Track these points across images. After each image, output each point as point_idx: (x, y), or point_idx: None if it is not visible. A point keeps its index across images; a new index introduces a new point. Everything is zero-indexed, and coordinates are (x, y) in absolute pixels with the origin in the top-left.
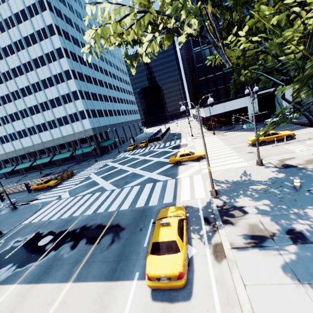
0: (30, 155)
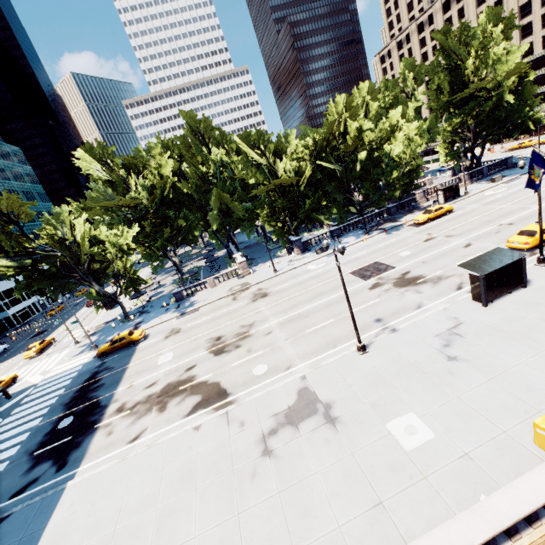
0: None
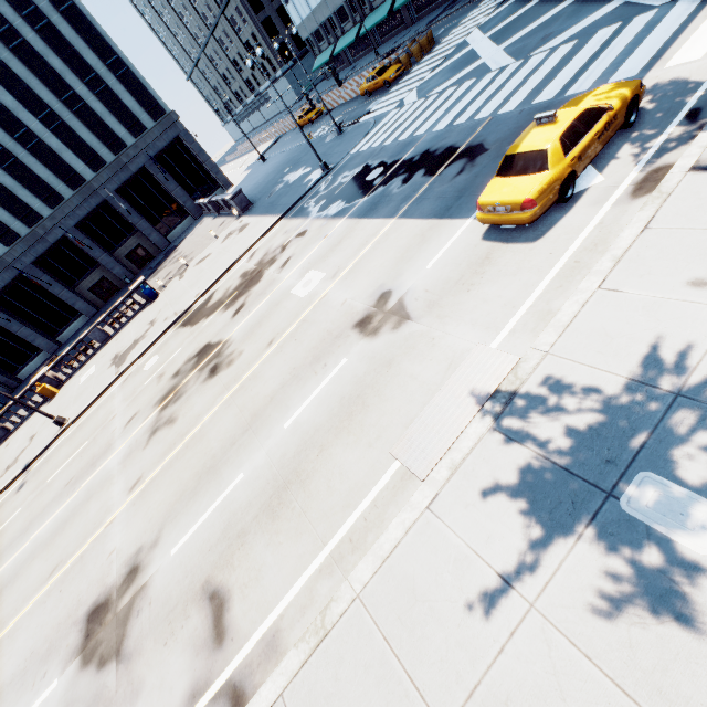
0: (352, 6)
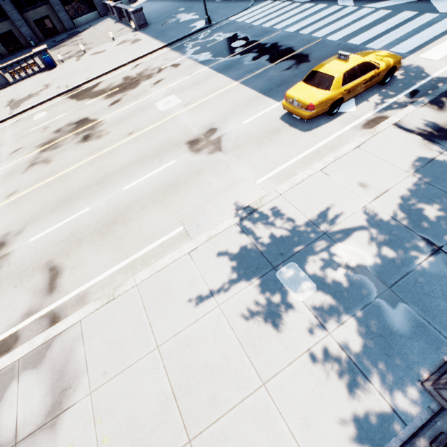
0: None
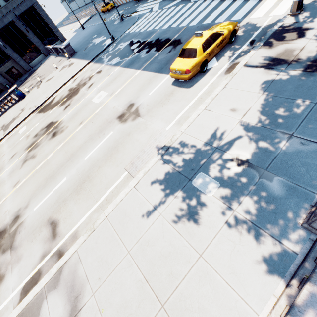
0: None
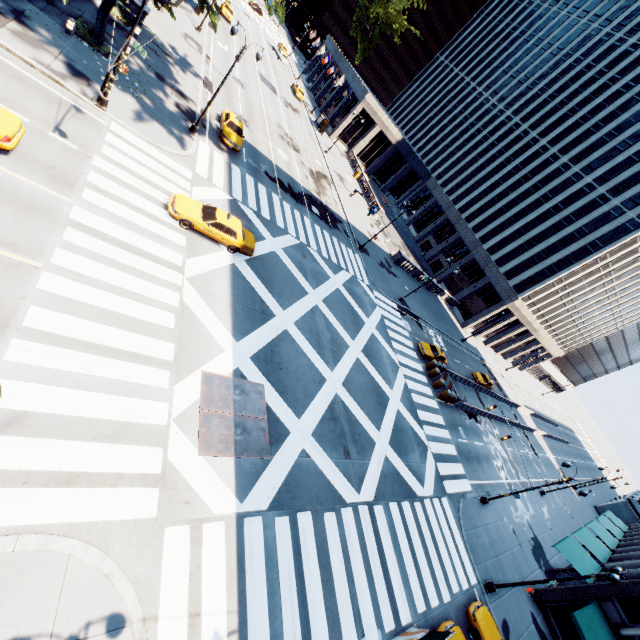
0: None
